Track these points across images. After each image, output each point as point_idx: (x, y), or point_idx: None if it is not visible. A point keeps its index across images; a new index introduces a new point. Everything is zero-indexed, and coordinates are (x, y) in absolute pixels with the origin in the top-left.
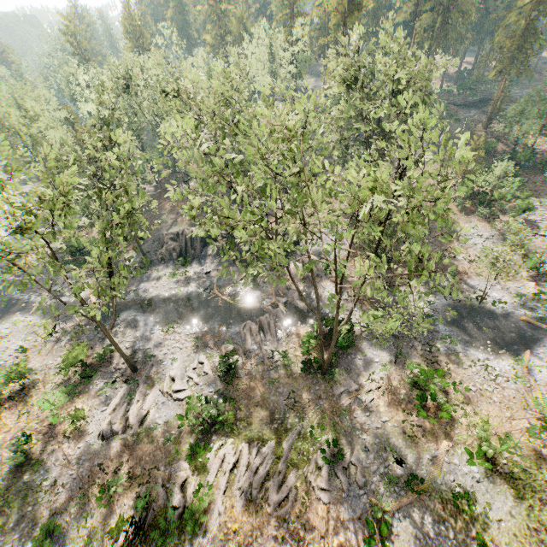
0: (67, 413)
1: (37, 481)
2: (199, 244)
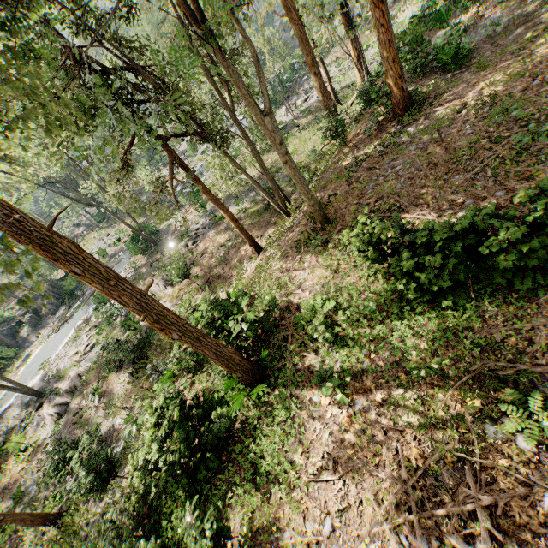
0: (9, 474)
1: (32, 493)
2: (8, 340)
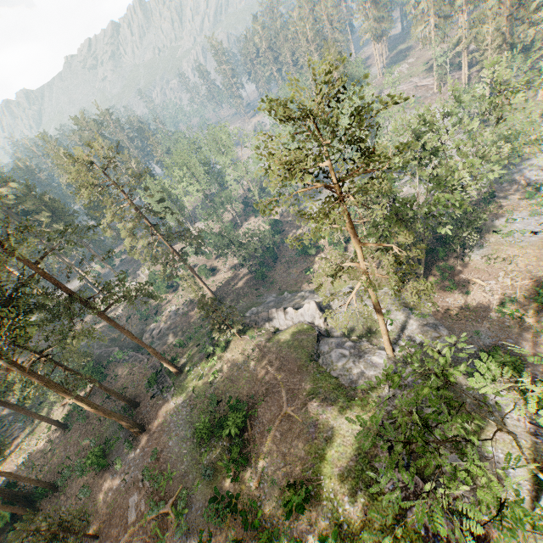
0: None
1: None
2: None
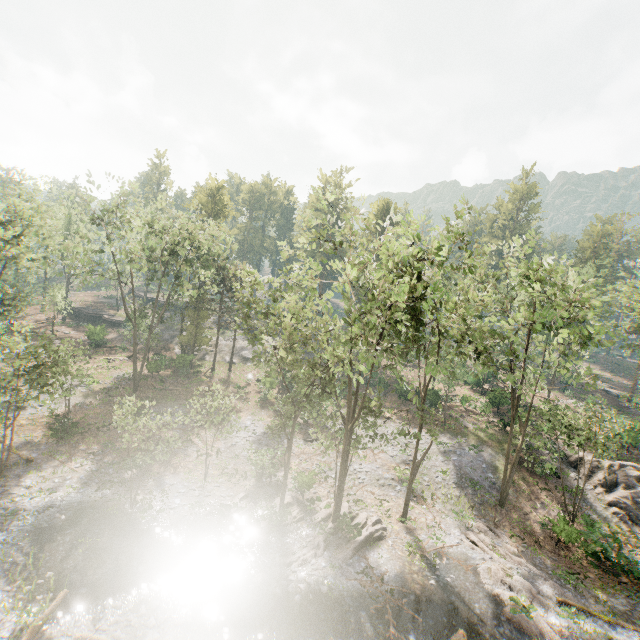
0: None
1: None
2: None
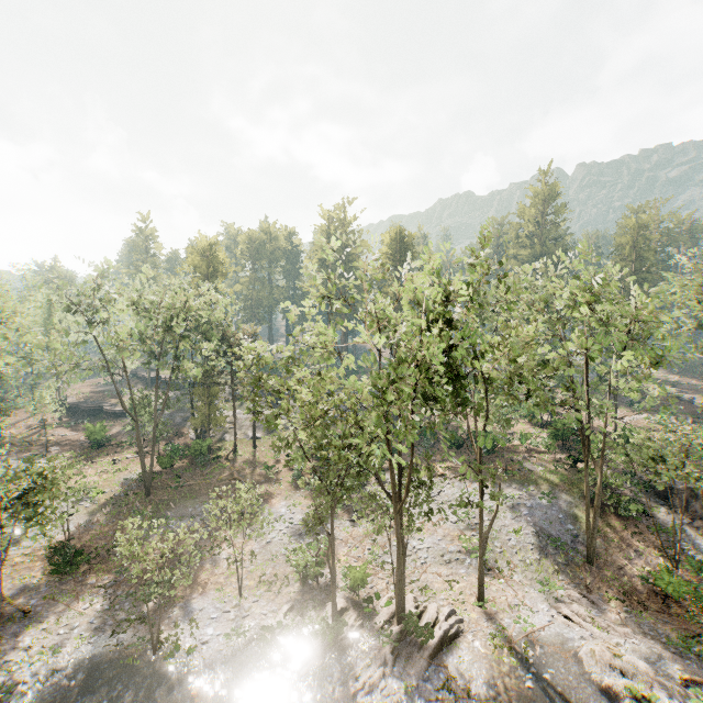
0: None
1: None
2: None
